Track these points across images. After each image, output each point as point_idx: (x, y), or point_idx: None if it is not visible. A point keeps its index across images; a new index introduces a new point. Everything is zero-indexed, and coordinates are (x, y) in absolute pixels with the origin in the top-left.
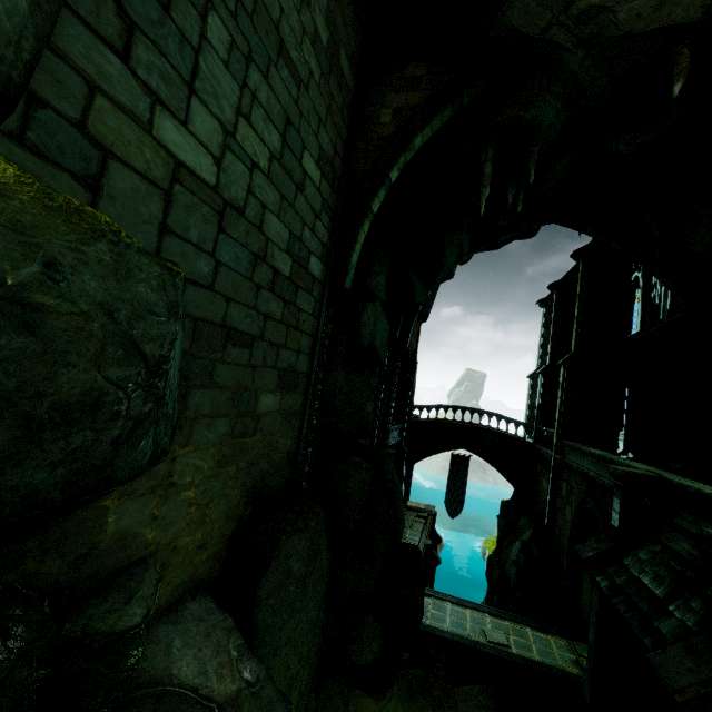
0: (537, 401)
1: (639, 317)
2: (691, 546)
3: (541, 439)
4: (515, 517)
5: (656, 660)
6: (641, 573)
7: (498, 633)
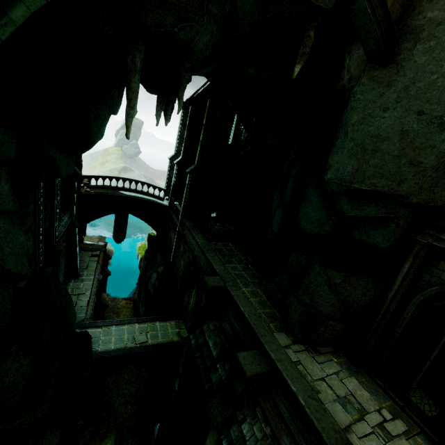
0: (173, 182)
1: (232, 134)
2: (230, 328)
3: (173, 207)
4: (155, 253)
5: (209, 406)
6: (209, 338)
7: (142, 335)
